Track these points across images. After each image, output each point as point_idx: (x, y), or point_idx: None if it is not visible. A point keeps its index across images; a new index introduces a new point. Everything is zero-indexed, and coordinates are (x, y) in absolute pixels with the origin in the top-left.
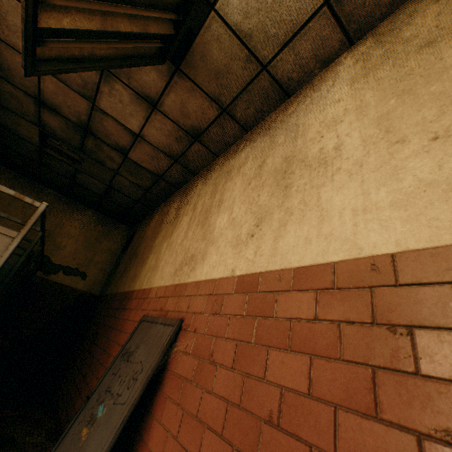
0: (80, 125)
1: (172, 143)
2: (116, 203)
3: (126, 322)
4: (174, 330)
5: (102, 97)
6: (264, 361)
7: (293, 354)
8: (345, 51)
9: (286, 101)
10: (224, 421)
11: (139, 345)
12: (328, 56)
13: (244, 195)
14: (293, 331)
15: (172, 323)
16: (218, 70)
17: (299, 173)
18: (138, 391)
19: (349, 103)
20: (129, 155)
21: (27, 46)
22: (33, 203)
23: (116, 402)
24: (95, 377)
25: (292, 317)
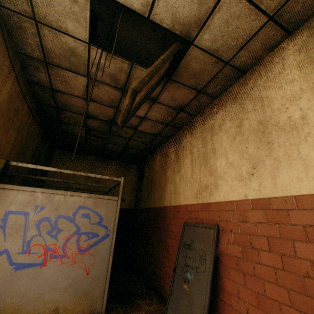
0: (108, 121)
1: (165, 116)
2: (129, 154)
3: (170, 225)
4: (216, 231)
5: (122, 105)
6: (292, 247)
7: (311, 243)
8: (285, 39)
9: (243, 76)
10: (275, 277)
11: (193, 240)
12: (272, 45)
13: (232, 146)
14: (307, 232)
15: (211, 227)
16: (195, 73)
17: (276, 134)
18: (211, 265)
19: (303, 84)
20: (138, 129)
21: (126, 119)
22: (118, 180)
23: (198, 271)
24: (162, 256)
25: (304, 224)
